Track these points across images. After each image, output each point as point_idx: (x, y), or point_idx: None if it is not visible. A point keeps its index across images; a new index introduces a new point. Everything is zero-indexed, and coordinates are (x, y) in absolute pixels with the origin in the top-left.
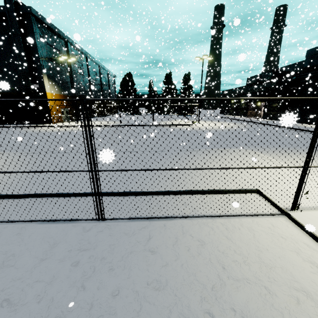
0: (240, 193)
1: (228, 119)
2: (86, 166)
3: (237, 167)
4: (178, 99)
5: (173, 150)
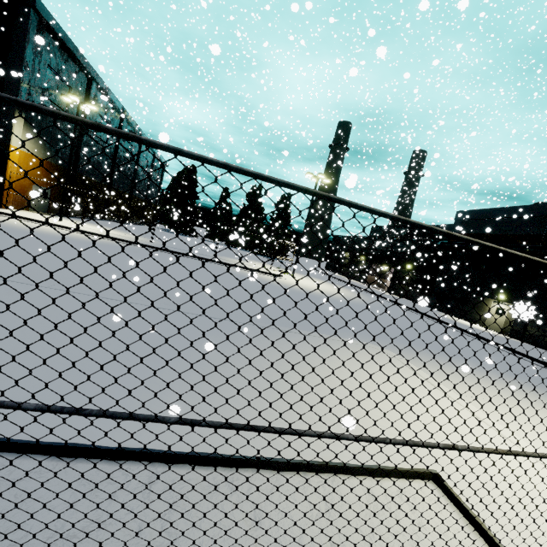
0: (396, 477)
1: (338, 280)
2: (4, 324)
3: (442, 444)
4: (323, 194)
5: (244, 321)
